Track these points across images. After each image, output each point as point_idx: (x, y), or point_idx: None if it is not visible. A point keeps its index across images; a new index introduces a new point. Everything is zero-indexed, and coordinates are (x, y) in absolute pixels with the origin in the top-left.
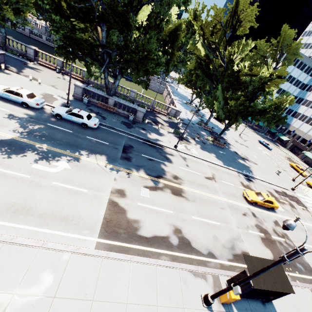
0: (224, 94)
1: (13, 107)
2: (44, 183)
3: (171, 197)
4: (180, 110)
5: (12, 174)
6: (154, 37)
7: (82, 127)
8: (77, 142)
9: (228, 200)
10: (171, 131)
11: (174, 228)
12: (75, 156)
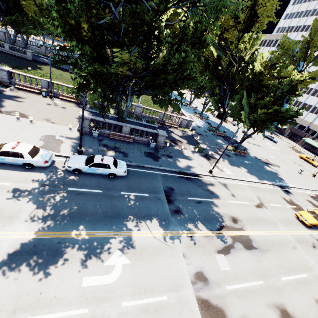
0: (248, 101)
1: (12, 174)
2: (111, 312)
3: (248, 256)
4: (191, 119)
5: (63, 317)
6: (191, 52)
7: (109, 179)
8: (115, 207)
9: (291, 231)
10: (196, 150)
11: (279, 310)
12: (124, 235)
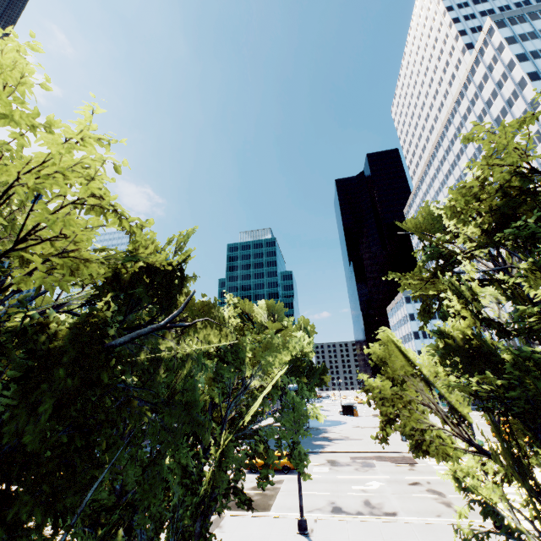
0: None
1: None
2: None
3: None
4: None
5: None
6: None
7: None
8: None
9: None
10: None
11: None
12: None
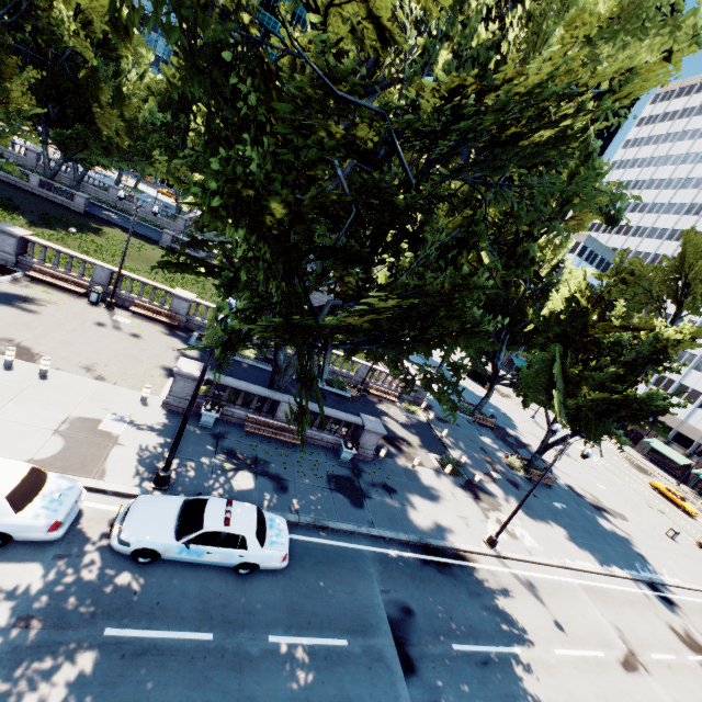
0: (564, 368)
1: None
2: None
3: None
4: None
5: None
6: (483, 273)
7: (236, 580)
8: None
9: None
10: (446, 471)
11: None
12: None
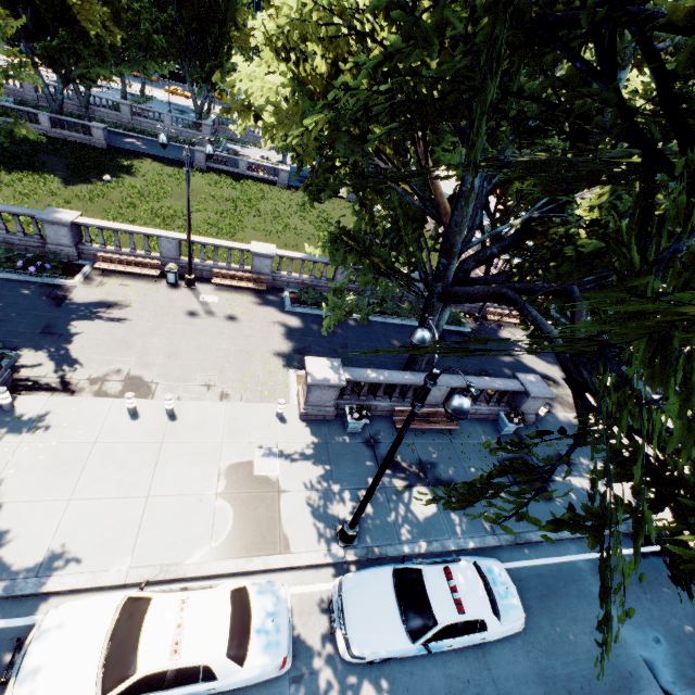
0: None
1: None
2: None
3: None
4: None
5: None
6: None
7: (474, 654)
8: None
9: None
10: None
11: None
12: None
